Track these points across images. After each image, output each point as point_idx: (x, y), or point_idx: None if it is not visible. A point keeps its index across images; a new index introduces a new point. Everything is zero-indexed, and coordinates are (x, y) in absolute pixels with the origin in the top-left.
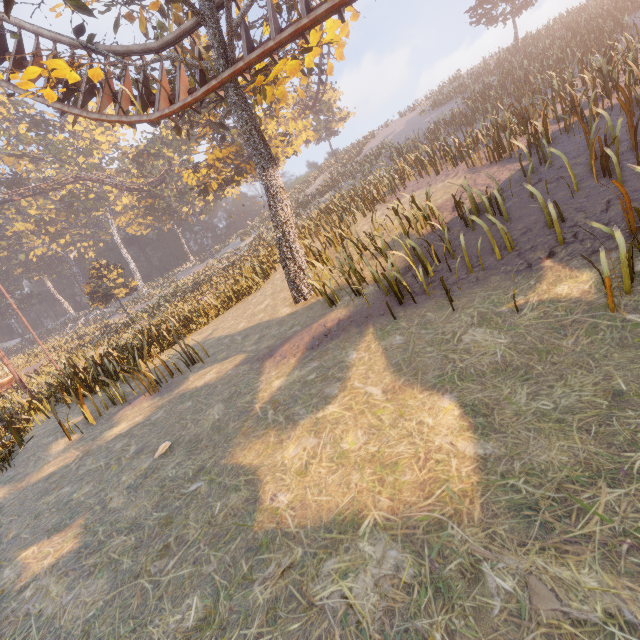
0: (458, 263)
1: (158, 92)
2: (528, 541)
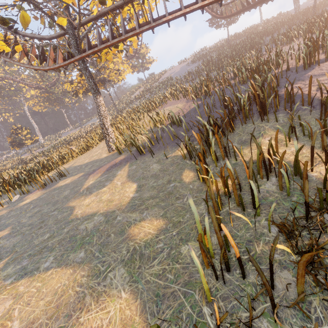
0: (162, 141)
1: (48, 56)
2: (129, 211)
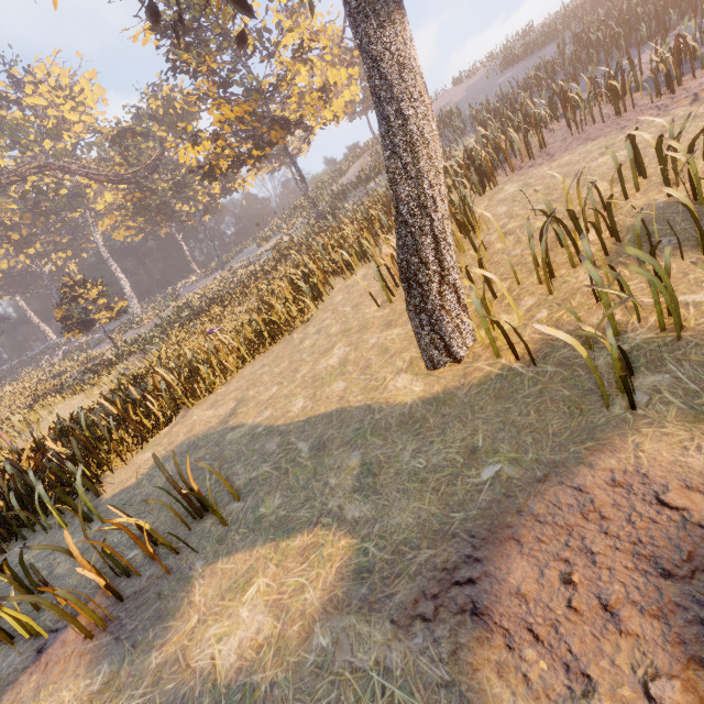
0: None
1: None
2: None
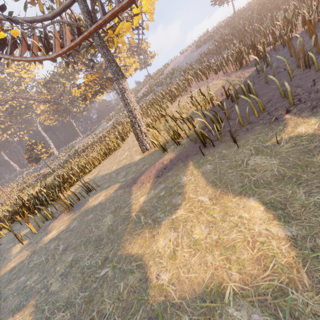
0: (233, 122)
1: (54, 42)
2: None
